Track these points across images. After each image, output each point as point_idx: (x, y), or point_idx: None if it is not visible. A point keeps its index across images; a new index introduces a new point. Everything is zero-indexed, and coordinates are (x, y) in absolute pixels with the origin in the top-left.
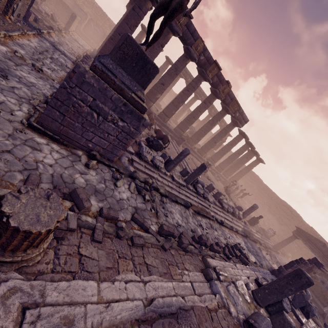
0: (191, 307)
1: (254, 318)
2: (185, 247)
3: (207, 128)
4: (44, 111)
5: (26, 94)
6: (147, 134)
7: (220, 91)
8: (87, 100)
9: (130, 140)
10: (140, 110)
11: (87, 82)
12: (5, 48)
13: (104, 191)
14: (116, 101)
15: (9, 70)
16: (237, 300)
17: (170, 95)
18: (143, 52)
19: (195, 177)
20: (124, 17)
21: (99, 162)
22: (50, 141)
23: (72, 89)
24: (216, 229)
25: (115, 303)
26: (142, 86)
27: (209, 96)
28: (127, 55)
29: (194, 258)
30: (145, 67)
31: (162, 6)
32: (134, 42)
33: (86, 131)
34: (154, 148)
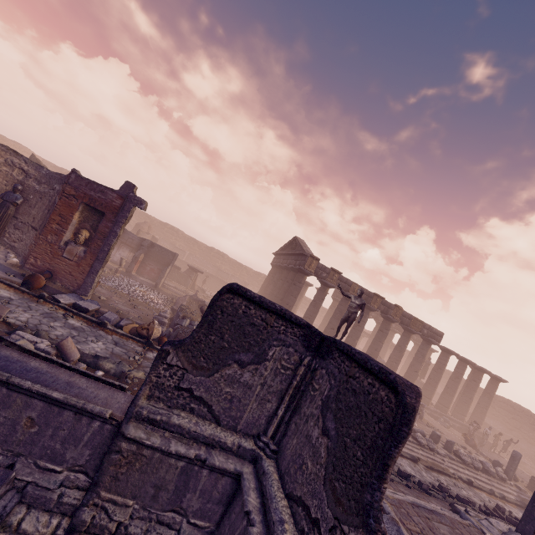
0: (443, 514)
1: (504, 532)
2: (426, 489)
3: (397, 357)
4: None
5: None
6: None
7: (393, 316)
8: None
9: None
10: None
11: None
12: None
13: None
14: None
15: None
16: (491, 529)
17: None
18: None
19: None
20: (288, 291)
21: None
22: None
23: None
24: (463, 488)
25: (394, 493)
26: None
27: (383, 323)
28: None
29: (440, 501)
30: None
31: (344, 321)
32: None
33: None
34: None
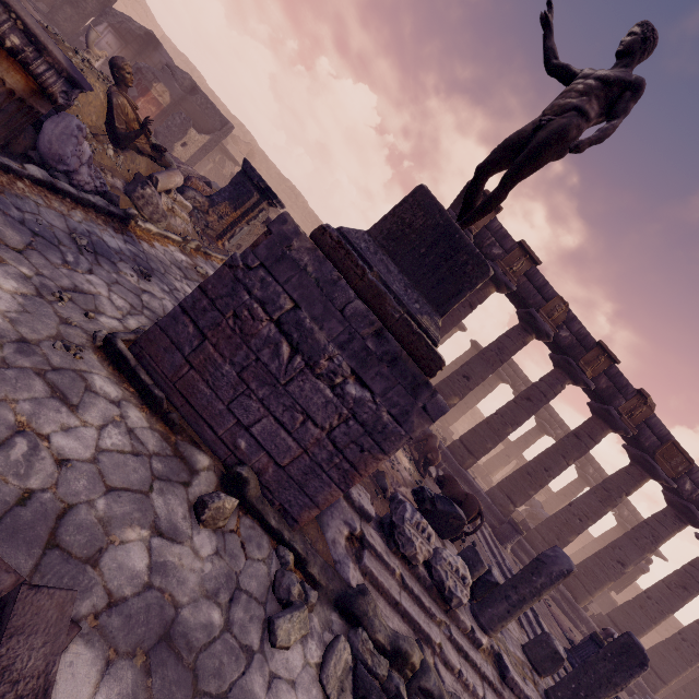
0: None
1: None
2: None
3: (589, 510)
4: (161, 320)
5: (165, 310)
6: (416, 482)
7: (622, 413)
8: (278, 305)
9: (373, 454)
10: (421, 362)
11: (293, 259)
12: (185, 257)
13: (204, 649)
14: (354, 319)
15: (164, 275)
16: None
17: (473, 419)
18: (451, 223)
19: (594, 691)
20: None
21: (250, 513)
22: (133, 400)
23: (249, 273)
24: None
25: None
26: (437, 305)
27: (589, 422)
28: (410, 228)
29: None
30: (453, 259)
31: (510, 147)
32: (431, 200)
33: (245, 396)
34: (436, 525)
